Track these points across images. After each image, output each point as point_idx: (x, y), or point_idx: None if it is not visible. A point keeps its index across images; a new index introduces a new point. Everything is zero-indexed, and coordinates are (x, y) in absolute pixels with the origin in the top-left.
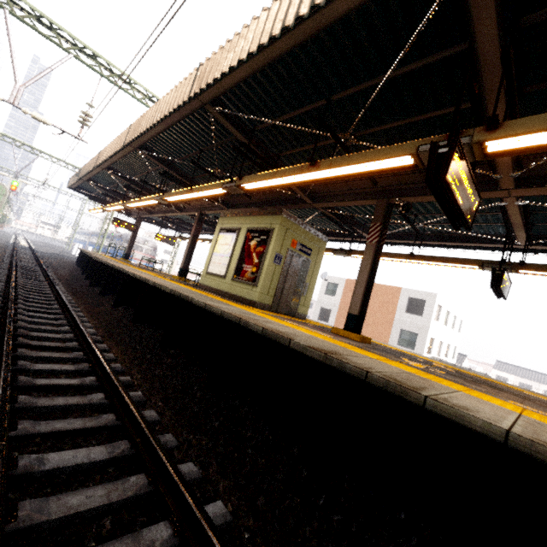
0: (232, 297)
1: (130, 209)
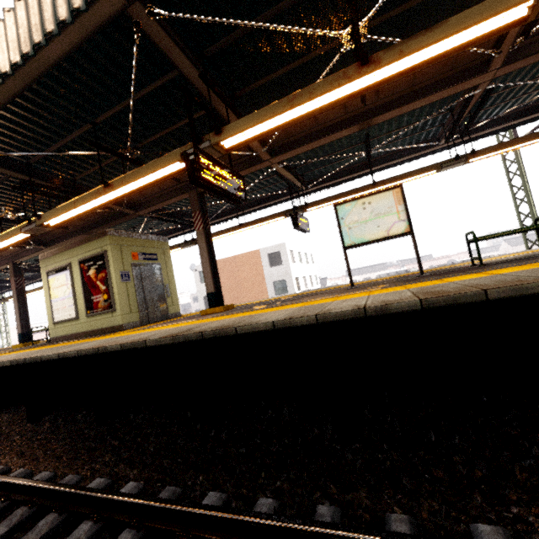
0: (95, 333)
1: None
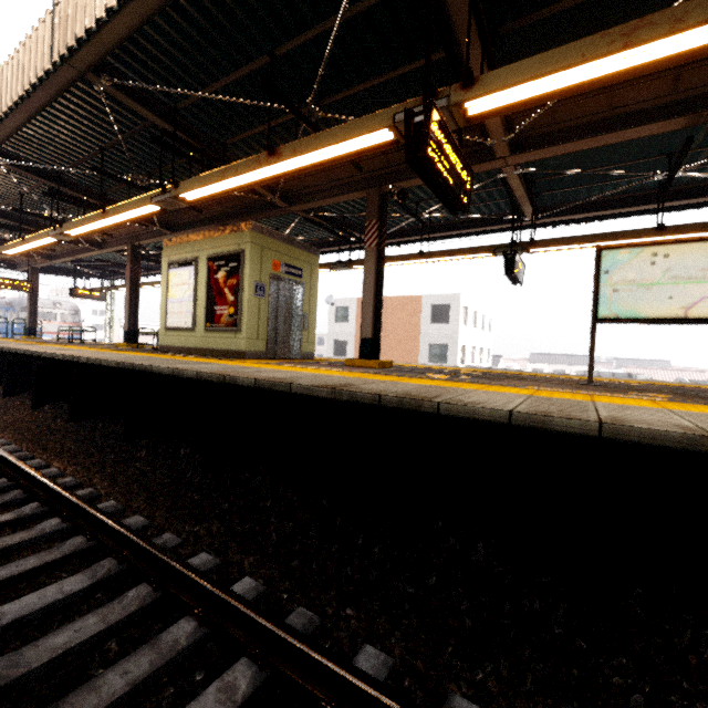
0: (211, 354)
1: (11, 258)
